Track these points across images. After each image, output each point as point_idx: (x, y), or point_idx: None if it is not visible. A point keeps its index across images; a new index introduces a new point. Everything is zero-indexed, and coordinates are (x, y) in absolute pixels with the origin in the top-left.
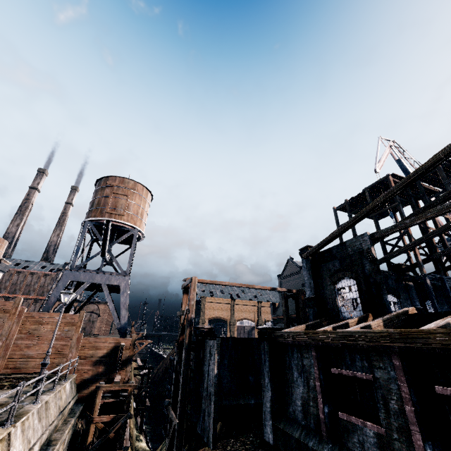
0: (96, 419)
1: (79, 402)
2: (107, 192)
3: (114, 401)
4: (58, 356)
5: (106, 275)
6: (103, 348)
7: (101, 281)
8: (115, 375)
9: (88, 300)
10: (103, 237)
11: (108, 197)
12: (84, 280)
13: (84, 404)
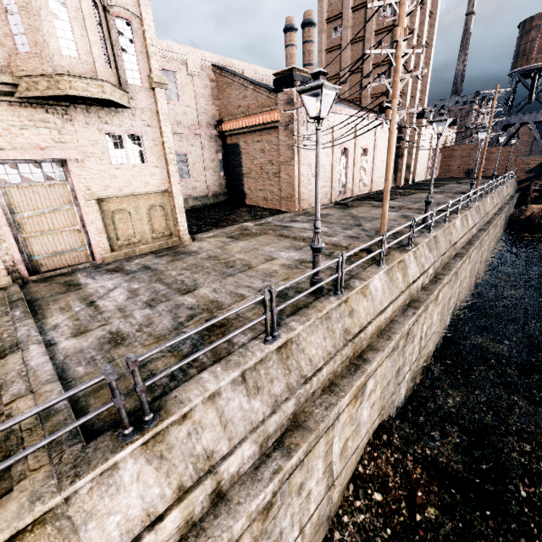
0: (530, 195)
1: (518, 190)
2: (532, 36)
3: (540, 191)
4: (503, 169)
5: (532, 115)
6: (532, 164)
7: (528, 120)
8: (541, 179)
9: (515, 133)
10: (530, 87)
11: (533, 41)
12: (515, 122)
13: (521, 191)
